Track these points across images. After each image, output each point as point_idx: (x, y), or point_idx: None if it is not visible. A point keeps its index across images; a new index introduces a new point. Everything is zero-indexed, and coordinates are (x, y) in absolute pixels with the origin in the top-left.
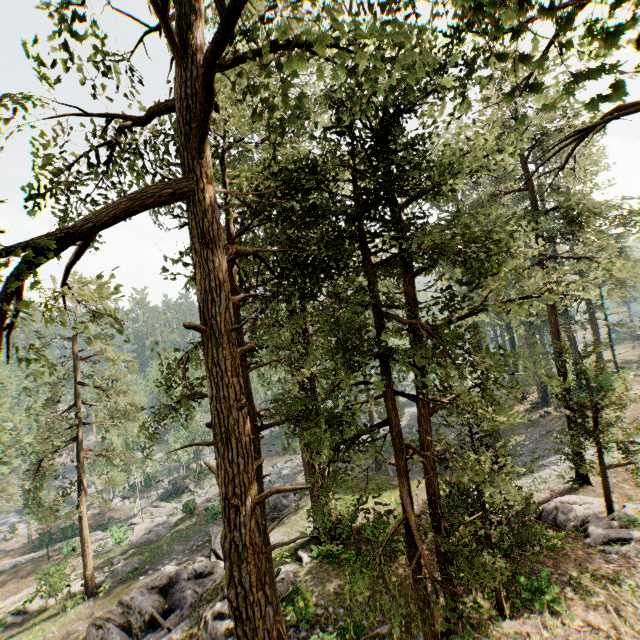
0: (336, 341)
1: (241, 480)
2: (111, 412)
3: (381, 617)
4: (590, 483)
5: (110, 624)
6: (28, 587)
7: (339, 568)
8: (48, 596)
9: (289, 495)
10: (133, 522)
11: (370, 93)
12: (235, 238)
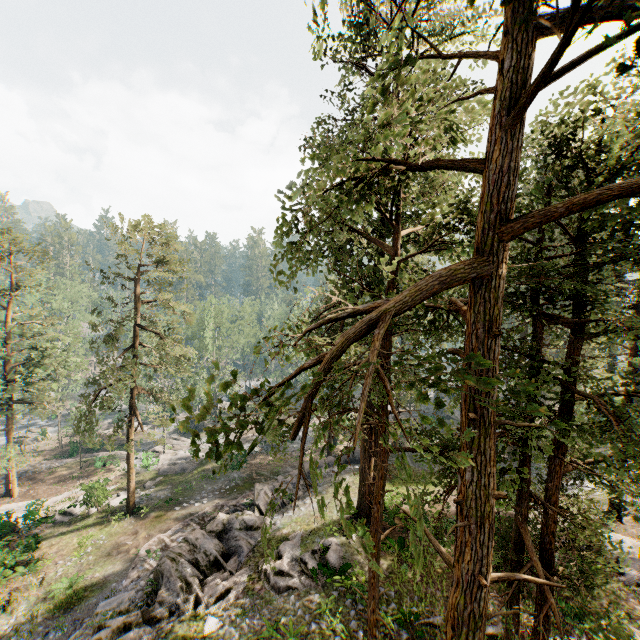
0: (506, 397)
1: (490, 558)
2: (162, 356)
3: (430, 608)
4: (621, 521)
5: (182, 560)
6: (66, 490)
7: (385, 552)
8: (92, 506)
9: (322, 466)
10: (156, 450)
11: (629, 160)
12: (402, 260)
